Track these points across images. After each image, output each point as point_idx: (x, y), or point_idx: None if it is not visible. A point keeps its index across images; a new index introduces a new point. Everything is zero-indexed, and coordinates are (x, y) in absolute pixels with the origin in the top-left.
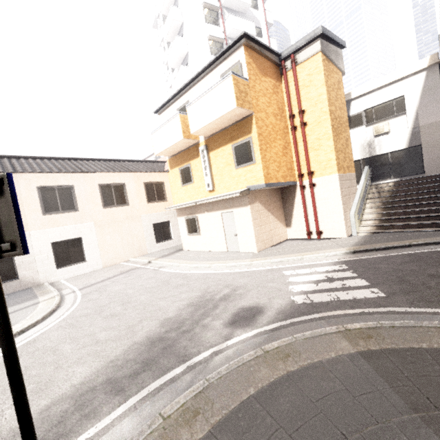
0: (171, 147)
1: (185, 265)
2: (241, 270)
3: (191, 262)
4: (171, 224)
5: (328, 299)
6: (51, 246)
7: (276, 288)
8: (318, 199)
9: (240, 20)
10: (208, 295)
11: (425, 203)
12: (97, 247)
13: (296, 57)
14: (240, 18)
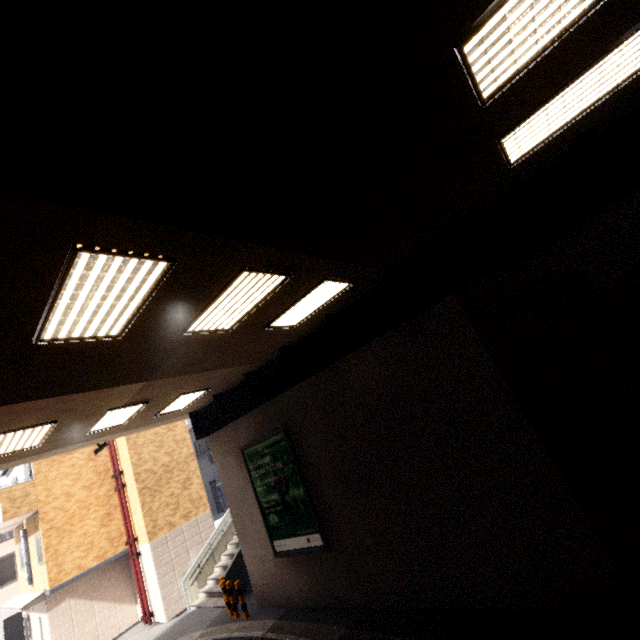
0: None
1: None
2: None
3: None
4: None
5: None
6: None
7: None
8: (145, 570)
9: None
10: None
11: None
12: None
13: None
14: None
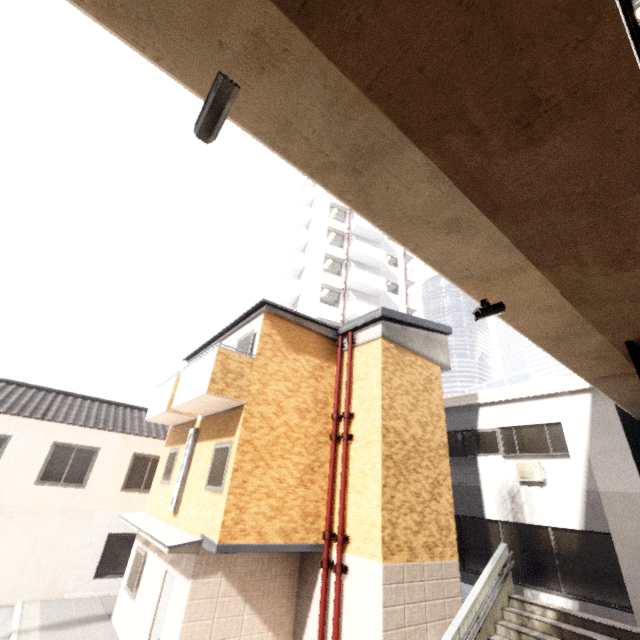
0: (159, 416)
1: None
2: None
3: None
4: None
5: None
6: None
7: None
8: (348, 609)
9: (367, 275)
10: None
11: None
12: None
13: (356, 336)
14: (367, 273)
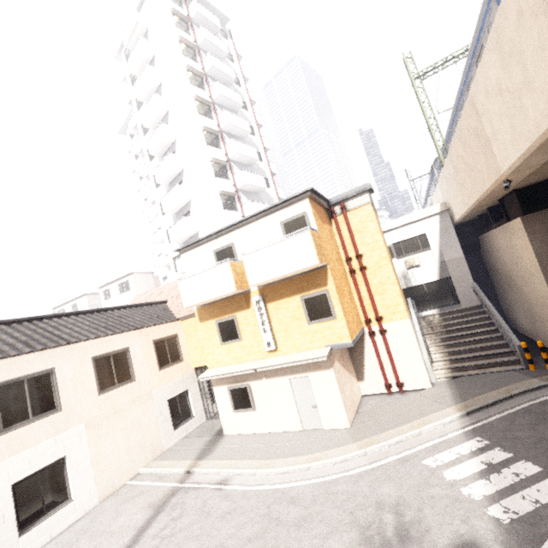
0: (213, 298)
1: (266, 472)
2: (363, 467)
3: (268, 462)
4: (190, 393)
5: (530, 505)
6: (11, 491)
7: (448, 497)
8: (392, 346)
9: (243, 146)
10: (374, 534)
11: (483, 338)
12: (90, 467)
13: (345, 204)
14: (243, 144)
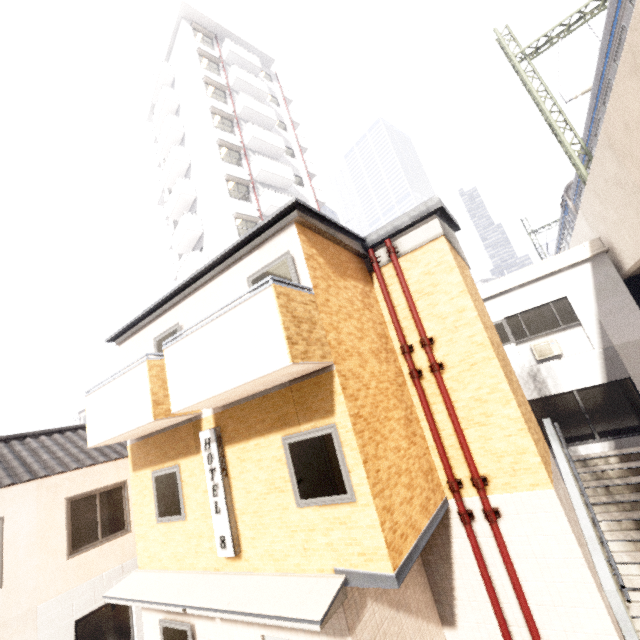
0: (127, 433)
1: None
2: None
3: None
4: None
5: None
6: None
7: None
8: (517, 552)
9: (282, 197)
10: None
11: None
12: None
13: (396, 243)
14: (281, 195)
